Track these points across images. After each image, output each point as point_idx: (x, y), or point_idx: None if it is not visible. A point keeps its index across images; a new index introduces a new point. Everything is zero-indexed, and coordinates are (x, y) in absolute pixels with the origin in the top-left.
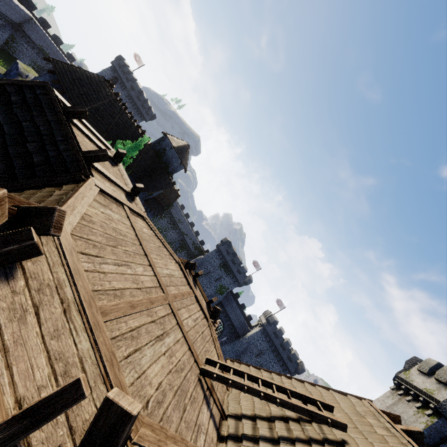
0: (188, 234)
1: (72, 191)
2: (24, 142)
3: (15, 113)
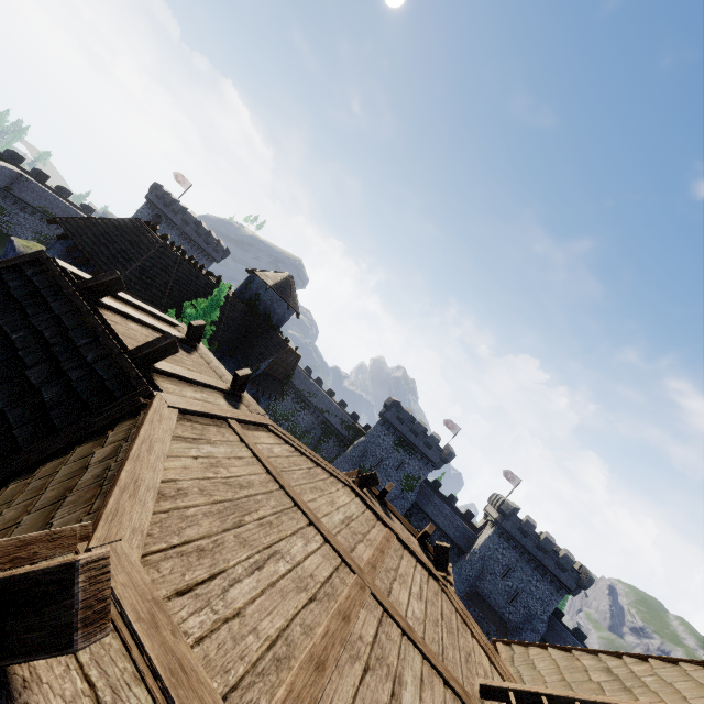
0: (329, 410)
1: (126, 440)
2: (21, 370)
3: None
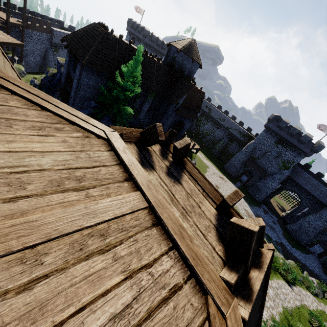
0: (232, 127)
1: None
2: None
3: None
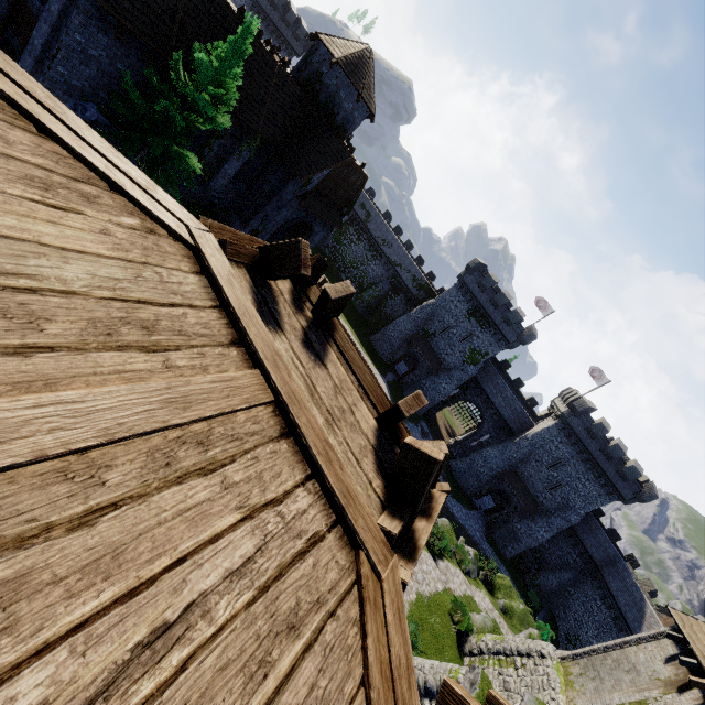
0: (402, 264)
1: None
2: None
3: None
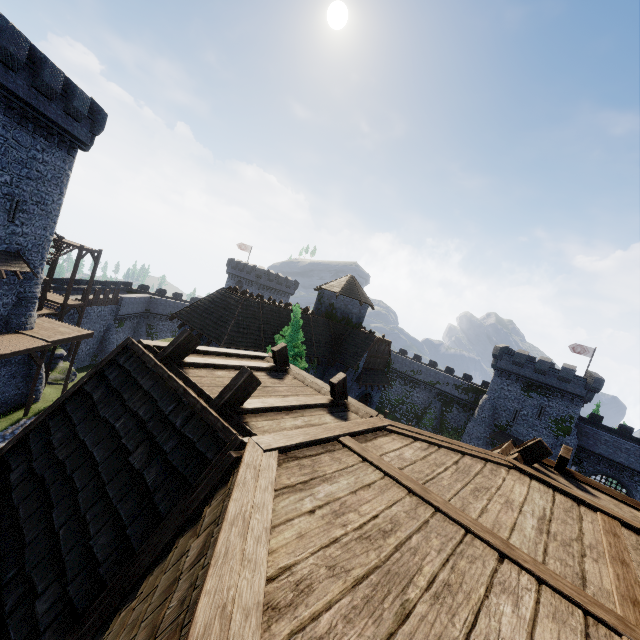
0: (438, 380)
1: (218, 520)
2: (127, 458)
3: (103, 418)
